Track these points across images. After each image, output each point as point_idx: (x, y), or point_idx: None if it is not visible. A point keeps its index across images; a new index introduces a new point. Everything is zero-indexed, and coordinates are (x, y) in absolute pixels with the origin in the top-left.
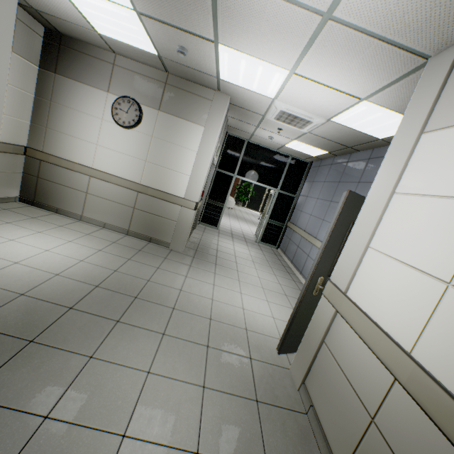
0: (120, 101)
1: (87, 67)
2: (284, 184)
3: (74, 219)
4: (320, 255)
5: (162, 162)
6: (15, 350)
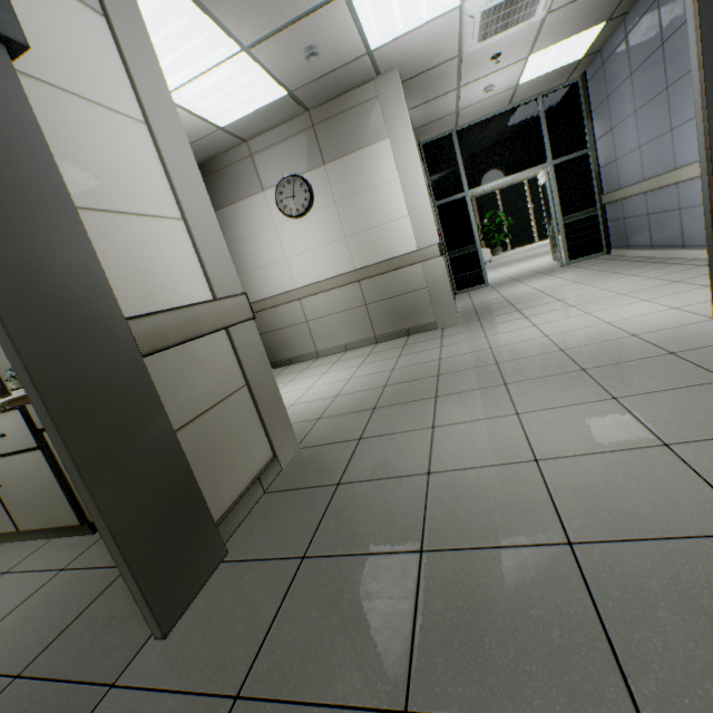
0: (280, 190)
1: (231, 182)
2: (555, 146)
3: (311, 360)
4: (703, 114)
5: (365, 225)
6: (350, 448)
